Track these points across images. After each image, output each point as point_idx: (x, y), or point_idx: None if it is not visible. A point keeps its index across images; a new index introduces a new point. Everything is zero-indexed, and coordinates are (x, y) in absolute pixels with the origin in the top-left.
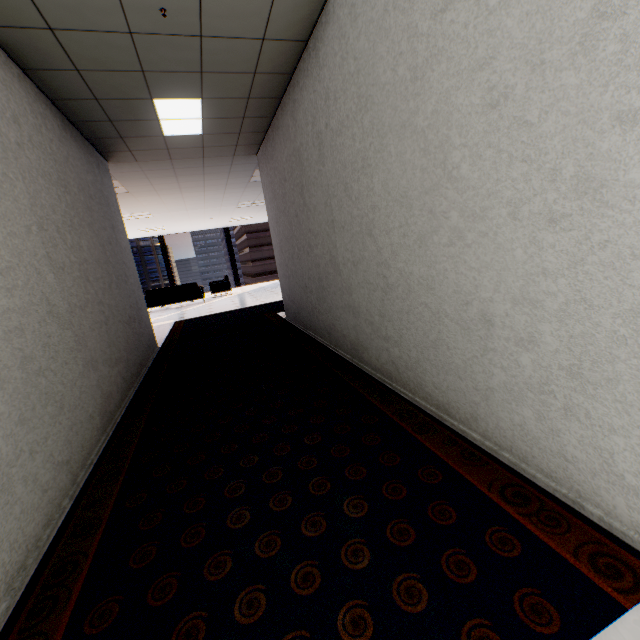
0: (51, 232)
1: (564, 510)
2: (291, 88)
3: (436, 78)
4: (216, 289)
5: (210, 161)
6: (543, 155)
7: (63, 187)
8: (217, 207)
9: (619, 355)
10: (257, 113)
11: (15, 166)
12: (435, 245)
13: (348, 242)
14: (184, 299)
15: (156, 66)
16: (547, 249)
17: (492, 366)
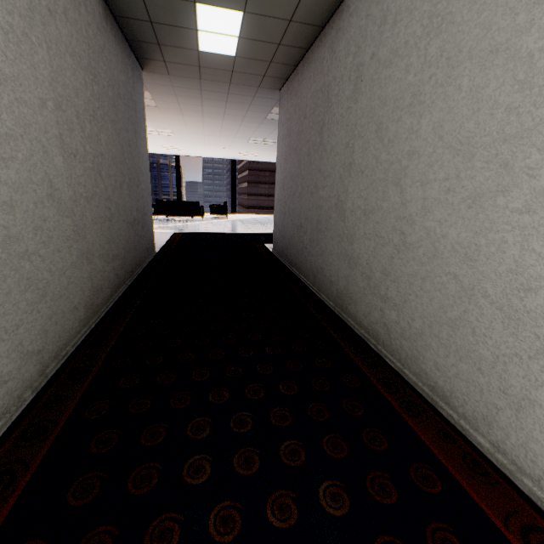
0: (69, 115)
1: None
2: (338, 15)
3: None
4: (214, 211)
5: (235, 88)
6: None
7: (92, 75)
8: (231, 138)
9: None
10: (294, 41)
11: (40, 31)
12: (497, 208)
13: (364, 188)
14: (186, 214)
15: None
16: None
17: None
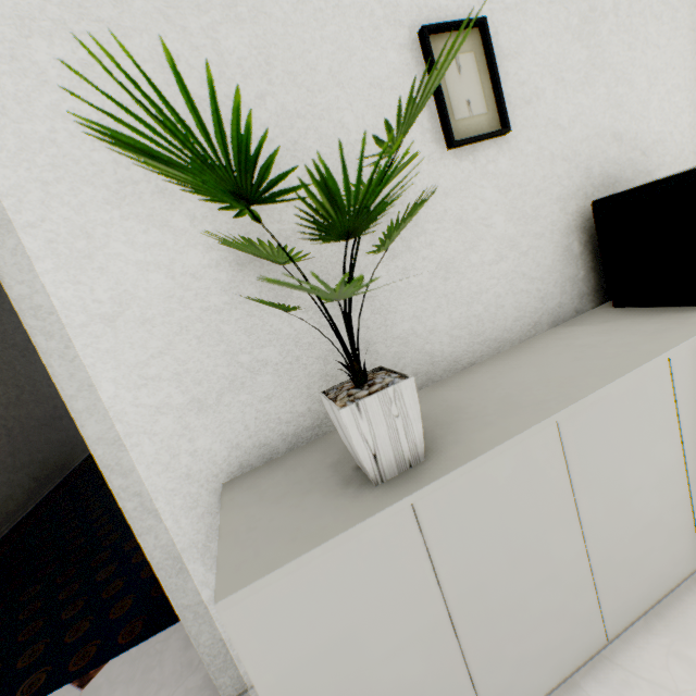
0: None
1: None
2: None
3: None
4: None
5: None
6: None
7: None
8: None
9: None
10: None
11: None
12: None
13: None
14: None
15: None
16: None
17: None
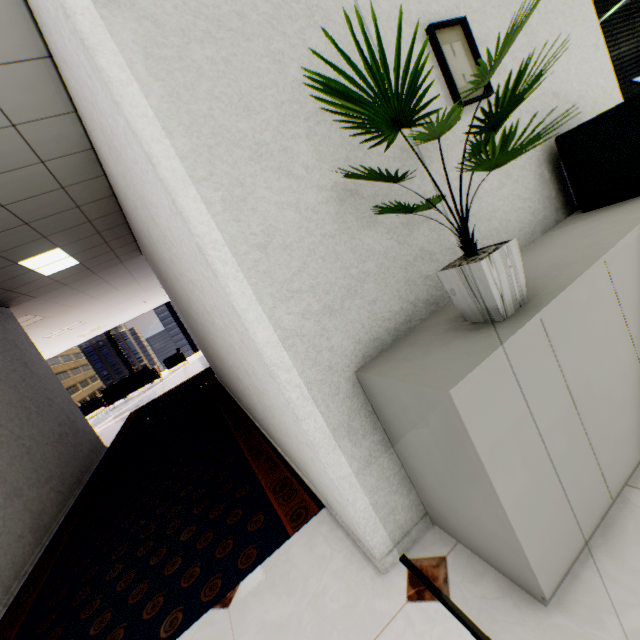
0: None
1: (300, 486)
2: (127, 218)
3: (155, 241)
4: (171, 364)
5: (104, 273)
6: (193, 292)
7: None
8: (143, 294)
9: (258, 394)
10: (116, 236)
11: None
12: (208, 332)
13: (195, 325)
14: (141, 385)
15: (5, 248)
16: (221, 339)
17: (255, 404)
